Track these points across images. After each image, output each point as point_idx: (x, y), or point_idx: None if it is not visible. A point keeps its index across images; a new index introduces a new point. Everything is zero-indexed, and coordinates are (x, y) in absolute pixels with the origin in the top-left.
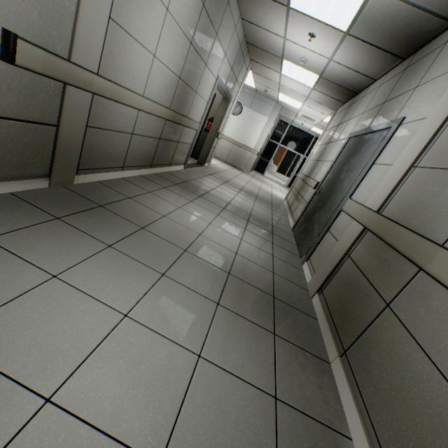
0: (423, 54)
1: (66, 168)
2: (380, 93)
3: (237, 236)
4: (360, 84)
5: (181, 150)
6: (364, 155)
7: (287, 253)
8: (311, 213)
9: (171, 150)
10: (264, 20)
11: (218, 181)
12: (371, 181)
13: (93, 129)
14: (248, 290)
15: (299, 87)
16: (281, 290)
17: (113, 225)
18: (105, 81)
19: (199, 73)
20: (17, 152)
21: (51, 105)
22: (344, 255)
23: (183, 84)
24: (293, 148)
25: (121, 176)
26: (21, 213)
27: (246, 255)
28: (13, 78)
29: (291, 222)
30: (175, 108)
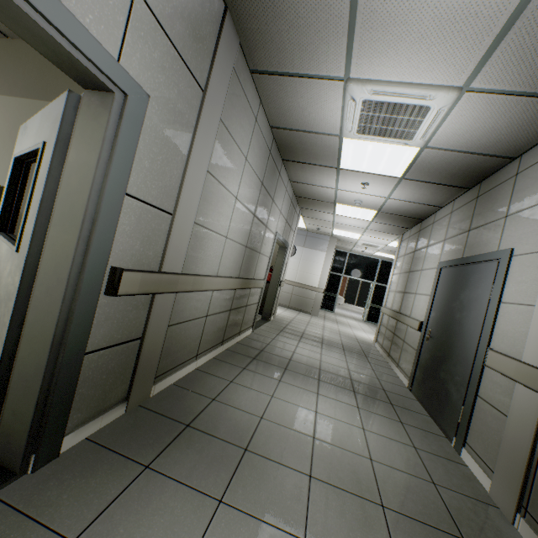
0: (491, 184)
1: (145, 381)
2: (456, 220)
3: (356, 425)
4: (425, 212)
5: (249, 313)
6: (477, 290)
7: (427, 435)
8: (431, 366)
9: (240, 316)
10: (314, 179)
11: (294, 338)
12: (510, 325)
13: (173, 327)
14: (425, 536)
15: (355, 222)
16: (465, 520)
17: (211, 457)
18: (188, 277)
19: (261, 235)
20: (100, 383)
21: (139, 318)
22: (534, 442)
23: (249, 250)
24: (360, 276)
25: (195, 366)
26: (104, 473)
27: (384, 459)
28: (111, 306)
29: (402, 377)
30: (243, 275)
